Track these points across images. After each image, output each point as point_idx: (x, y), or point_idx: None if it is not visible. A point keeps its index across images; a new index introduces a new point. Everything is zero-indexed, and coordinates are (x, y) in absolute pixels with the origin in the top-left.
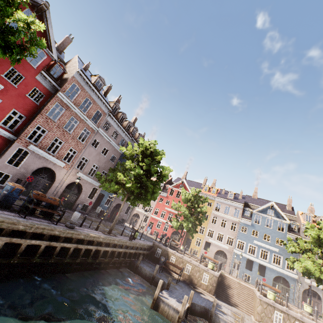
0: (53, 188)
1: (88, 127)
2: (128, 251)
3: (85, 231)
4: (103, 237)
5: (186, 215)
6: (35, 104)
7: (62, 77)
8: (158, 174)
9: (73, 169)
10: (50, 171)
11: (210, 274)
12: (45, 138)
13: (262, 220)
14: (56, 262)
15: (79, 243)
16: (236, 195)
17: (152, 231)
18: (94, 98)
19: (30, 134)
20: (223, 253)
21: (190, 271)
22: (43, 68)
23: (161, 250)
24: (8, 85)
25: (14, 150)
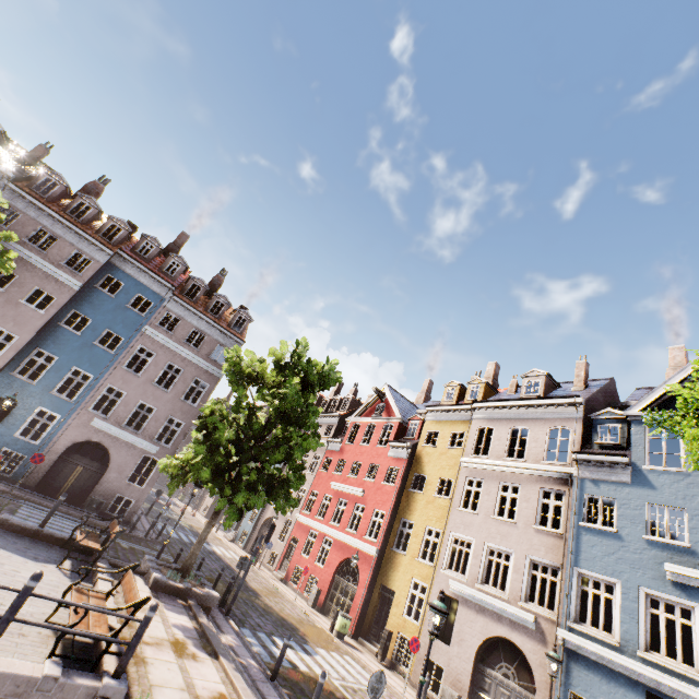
0: None
1: None
2: None
3: None
4: None
5: (211, 427)
6: None
7: None
8: None
9: None
10: None
11: None
12: None
13: None
14: None
15: None
16: (570, 385)
17: (290, 570)
18: None
19: None
20: (518, 657)
21: None
22: None
23: None
24: None
25: None
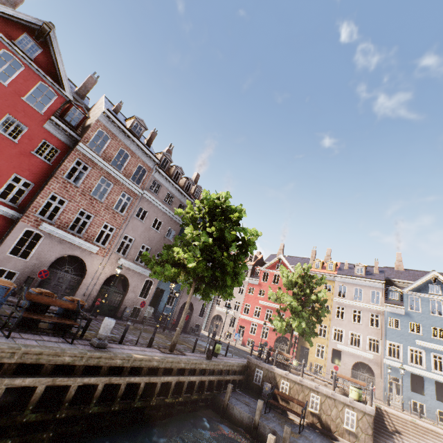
0: (84, 286)
1: (127, 191)
2: (206, 379)
3: (125, 351)
4: (159, 359)
5: (294, 309)
6: (46, 164)
7: (84, 125)
8: (239, 244)
9: (112, 254)
10: (78, 261)
11: (357, 410)
12: (65, 212)
13: (423, 304)
14: (71, 415)
15: (116, 373)
16: (369, 268)
17: (245, 340)
18: (132, 148)
19: (41, 208)
20: (366, 367)
21: (318, 407)
22: (53, 113)
23: (263, 370)
24: (4, 140)
25: (19, 234)
